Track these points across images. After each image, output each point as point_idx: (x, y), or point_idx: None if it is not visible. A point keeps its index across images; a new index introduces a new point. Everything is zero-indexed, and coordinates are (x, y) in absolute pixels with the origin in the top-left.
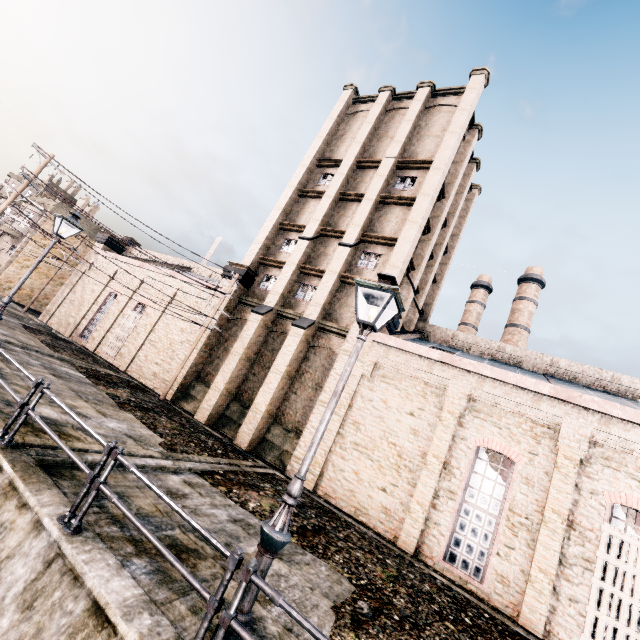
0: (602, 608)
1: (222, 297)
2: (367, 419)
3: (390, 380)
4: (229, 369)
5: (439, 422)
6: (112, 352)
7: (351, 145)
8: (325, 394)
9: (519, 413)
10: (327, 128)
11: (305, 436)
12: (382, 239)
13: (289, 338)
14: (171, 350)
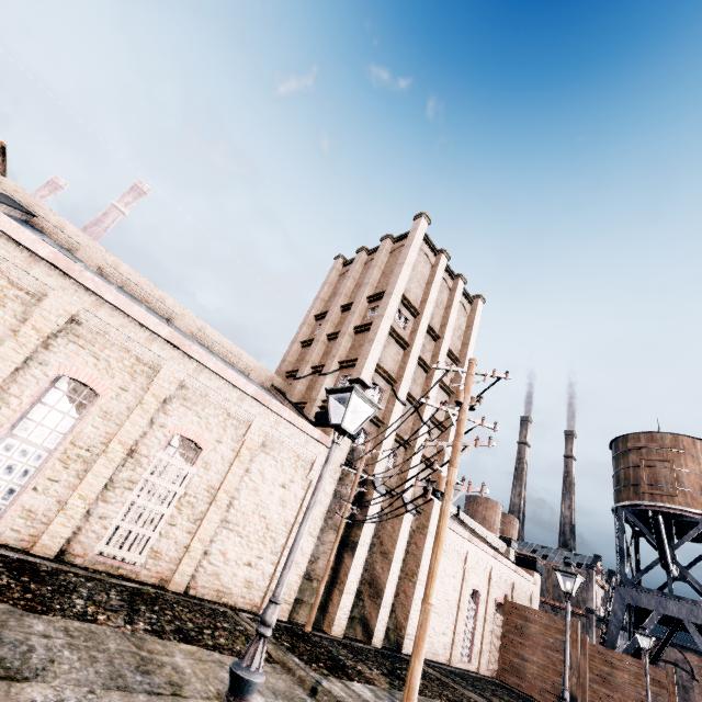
0: (493, 649)
1: (360, 474)
2: (438, 586)
3: (447, 554)
4: (360, 564)
5: (464, 580)
6: (133, 554)
7: (427, 302)
8: (421, 573)
9: (482, 566)
10: (413, 259)
11: (412, 614)
12: (437, 421)
13: (404, 524)
14: (272, 539)
